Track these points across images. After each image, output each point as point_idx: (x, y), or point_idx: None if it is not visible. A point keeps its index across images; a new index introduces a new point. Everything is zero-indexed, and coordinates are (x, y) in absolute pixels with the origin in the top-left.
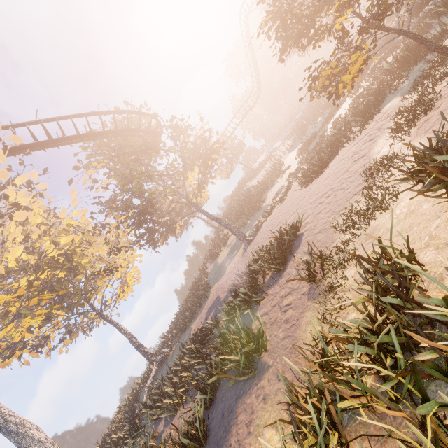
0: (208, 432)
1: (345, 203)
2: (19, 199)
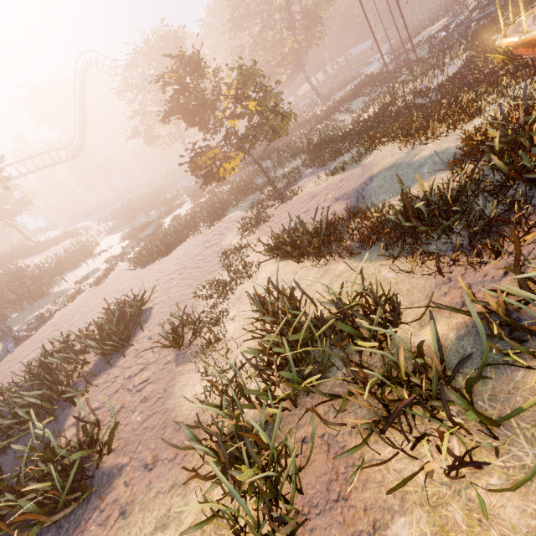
0: None
1: (204, 278)
2: None
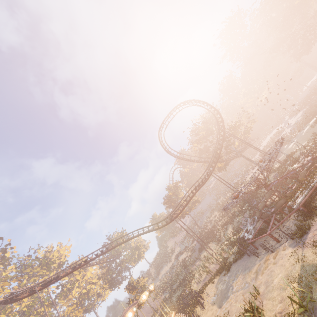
0: None
1: None
2: (79, 277)
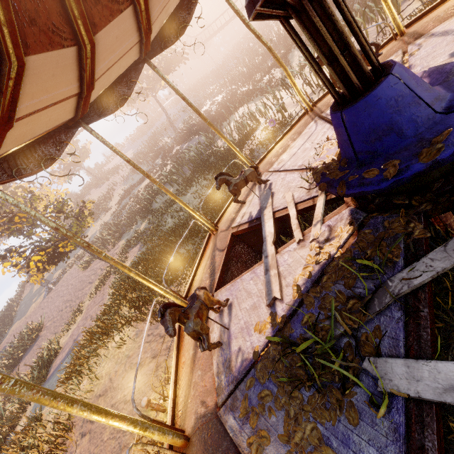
0: None
1: (60, 327)
2: None
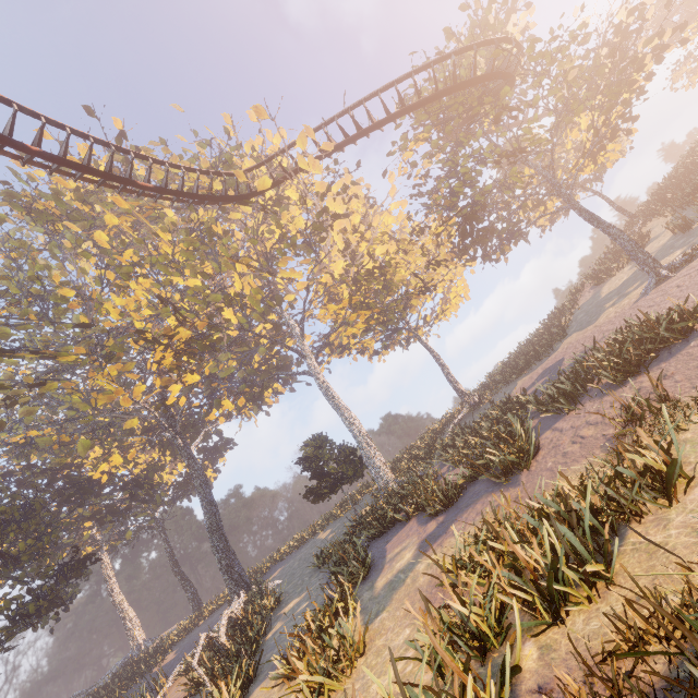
0: (460, 499)
1: None
2: (337, 208)
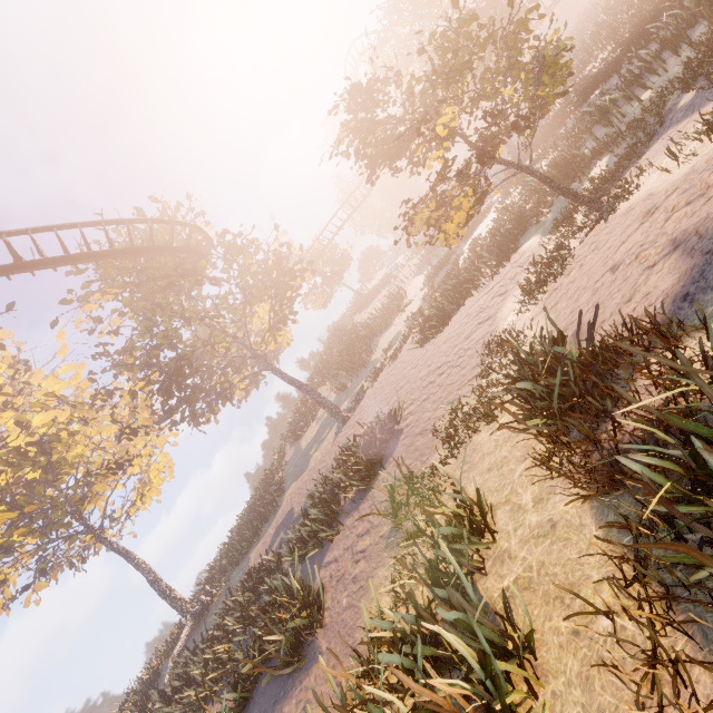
0: None
1: (457, 392)
2: None
